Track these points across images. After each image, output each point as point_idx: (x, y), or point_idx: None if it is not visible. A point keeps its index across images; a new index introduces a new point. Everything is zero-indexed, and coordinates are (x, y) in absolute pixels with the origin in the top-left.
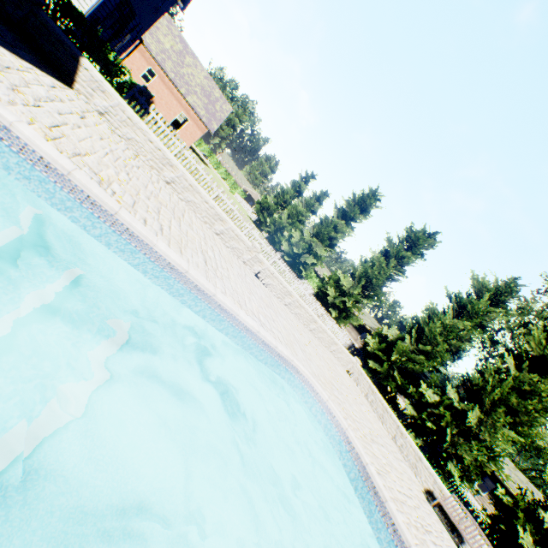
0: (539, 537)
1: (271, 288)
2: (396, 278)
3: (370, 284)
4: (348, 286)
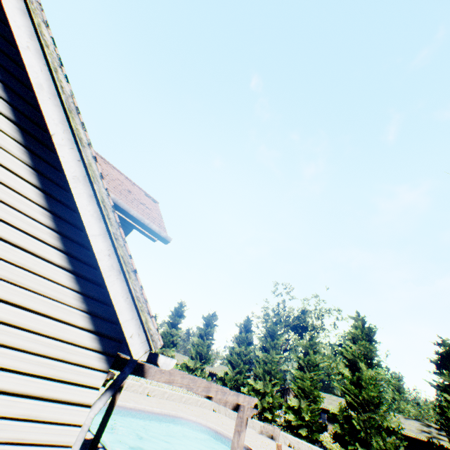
0: (296, 412)
1: (157, 395)
2: (212, 343)
3: (202, 355)
4: (193, 364)
